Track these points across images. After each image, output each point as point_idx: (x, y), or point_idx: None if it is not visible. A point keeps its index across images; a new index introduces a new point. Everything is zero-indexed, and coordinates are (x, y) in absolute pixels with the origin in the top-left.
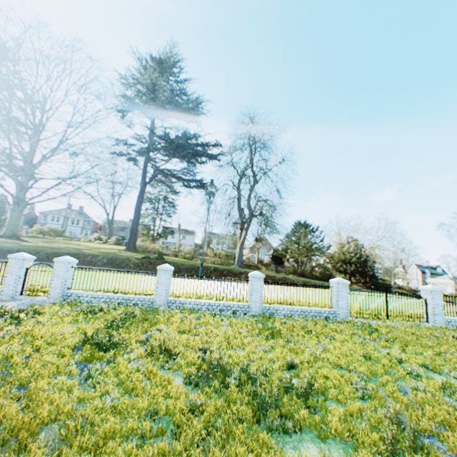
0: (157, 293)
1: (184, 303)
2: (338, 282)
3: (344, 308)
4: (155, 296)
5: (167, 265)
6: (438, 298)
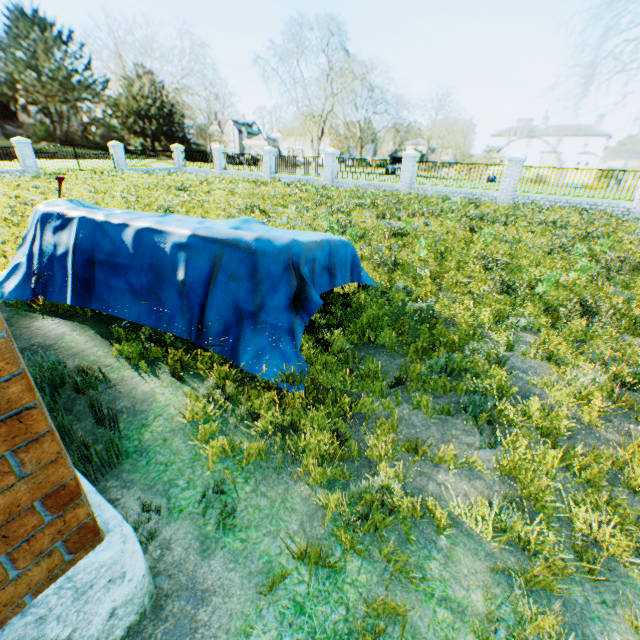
0: None
1: None
2: (19, 142)
3: (35, 167)
4: None
5: None
6: (122, 153)
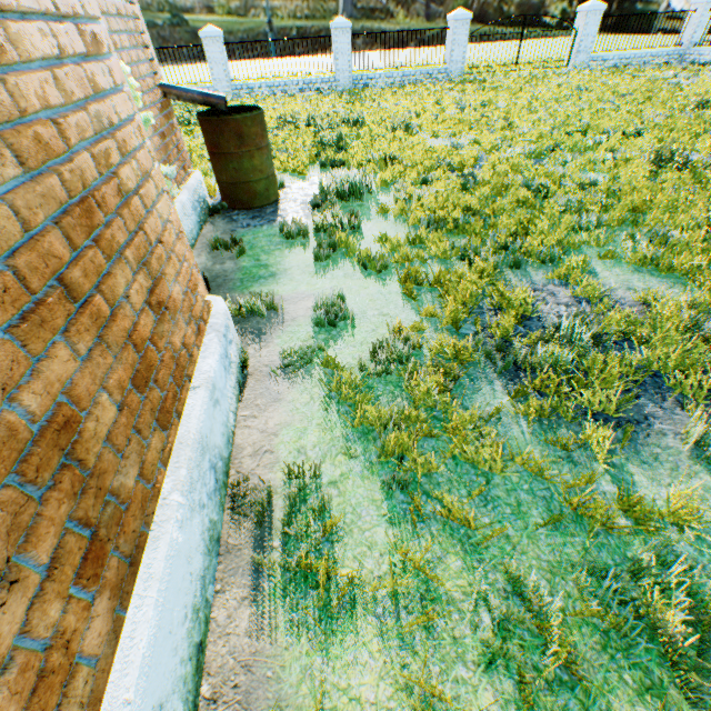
0: (215, 80)
1: (254, 89)
2: (455, 19)
3: (459, 62)
4: (214, 84)
5: (212, 30)
6: (593, 25)
